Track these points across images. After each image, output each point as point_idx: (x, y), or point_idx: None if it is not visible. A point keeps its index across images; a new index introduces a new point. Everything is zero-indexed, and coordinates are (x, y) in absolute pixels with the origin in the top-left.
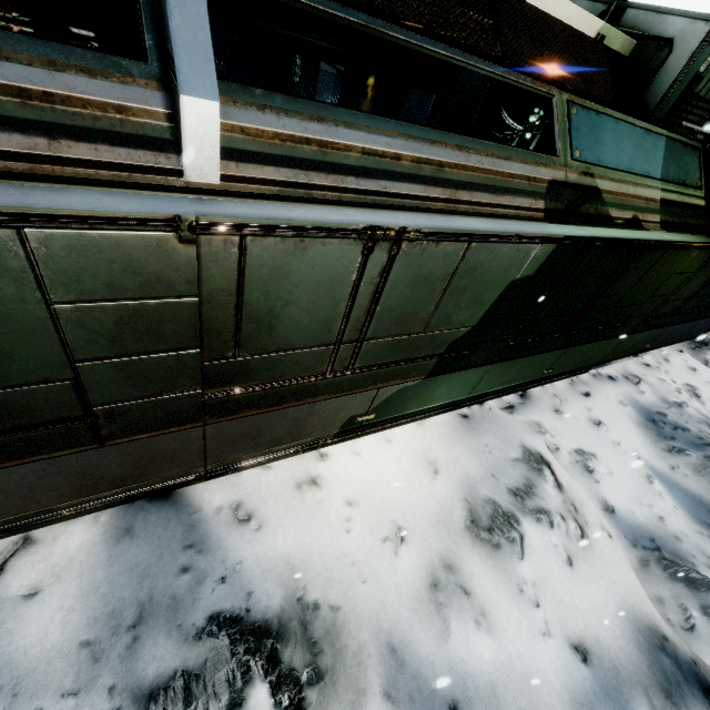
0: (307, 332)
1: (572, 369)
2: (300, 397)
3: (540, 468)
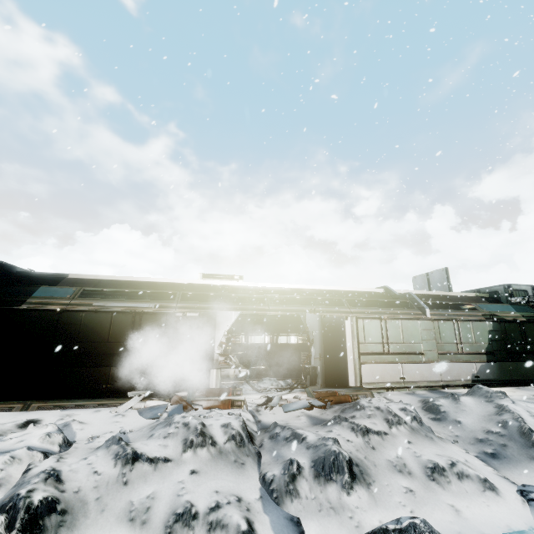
0: (450, 339)
1: None
2: (455, 360)
3: None
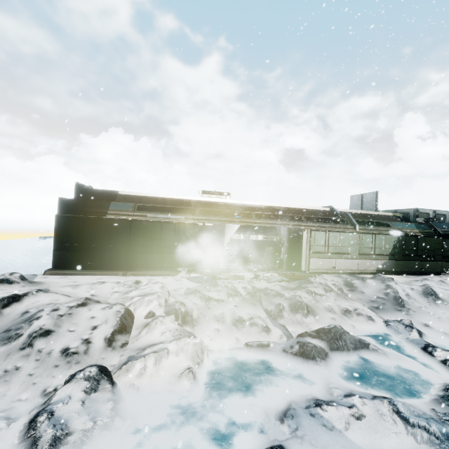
0: (368, 245)
1: (432, 272)
2: (369, 258)
3: (426, 279)
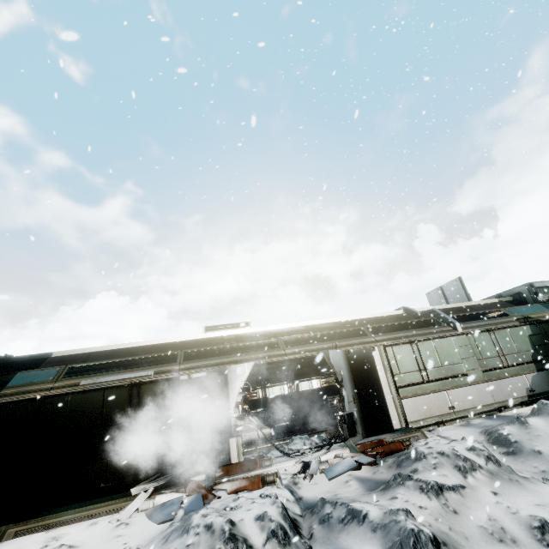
0: (491, 352)
1: None
2: (503, 375)
3: None
